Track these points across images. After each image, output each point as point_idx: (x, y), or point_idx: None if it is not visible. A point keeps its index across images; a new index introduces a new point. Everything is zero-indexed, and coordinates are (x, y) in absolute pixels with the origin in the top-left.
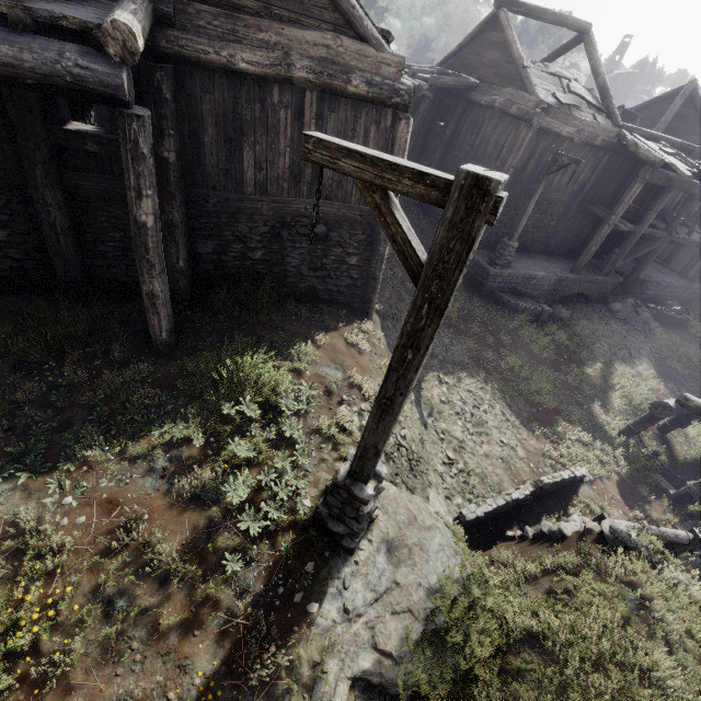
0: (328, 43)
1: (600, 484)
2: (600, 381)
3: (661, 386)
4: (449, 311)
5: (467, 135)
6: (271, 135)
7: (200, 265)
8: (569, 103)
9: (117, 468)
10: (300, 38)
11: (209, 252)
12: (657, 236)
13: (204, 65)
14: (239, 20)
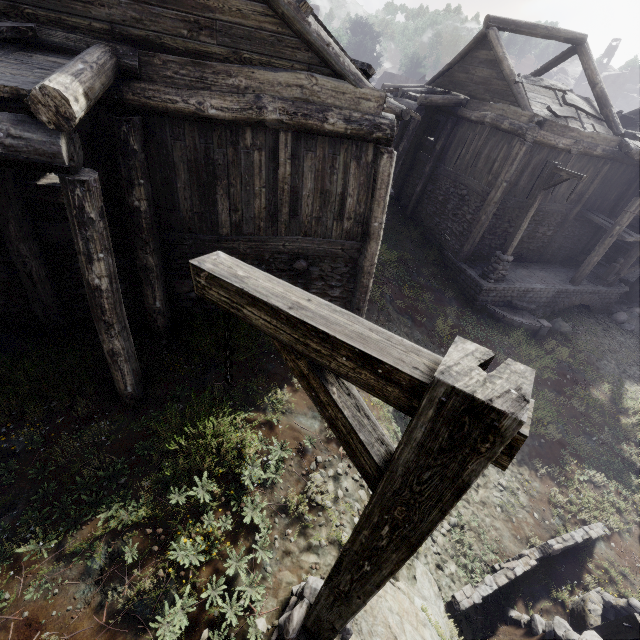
0: (301, 83)
1: (619, 540)
2: (610, 406)
3: None
4: (440, 329)
5: (457, 149)
6: (245, 177)
7: (179, 303)
8: (565, 115)
9: (49, 570)
10: (272, 80)
11: (187, 291)
12: None
13: (172, 114)
14: (207, 67)
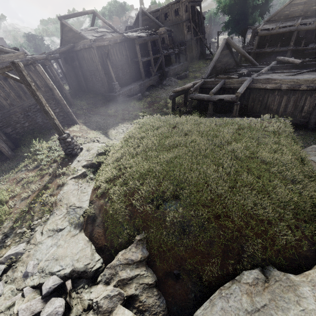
0: None
1: None
2: (164, 103)
3: (183, 95)
4: (110, 112)
5: (82, 61)
6: (2, 89)
7: (11, 136)
8: (100, 35)
9: (13, 175)
10: None
11: (11, 131)
12: (158, 56)
13: None
14: None
